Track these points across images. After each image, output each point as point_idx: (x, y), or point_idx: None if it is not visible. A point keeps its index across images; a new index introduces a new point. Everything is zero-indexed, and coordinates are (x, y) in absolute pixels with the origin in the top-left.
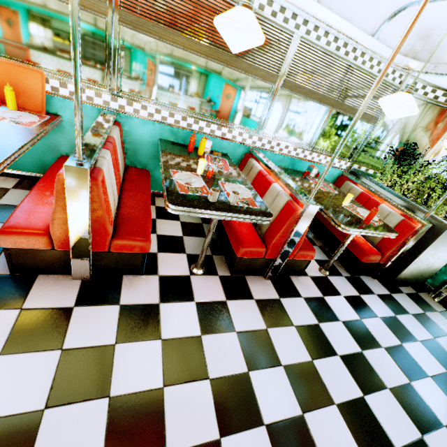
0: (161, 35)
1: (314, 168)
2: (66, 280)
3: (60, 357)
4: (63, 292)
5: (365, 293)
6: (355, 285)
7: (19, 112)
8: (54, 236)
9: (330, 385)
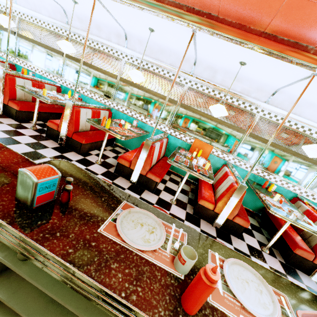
0: (264, 141)
1: None
2: (210, 225)
3: None
4: (210, 229)
5: None
6: None
7: None
8: (217, 206)
9: None
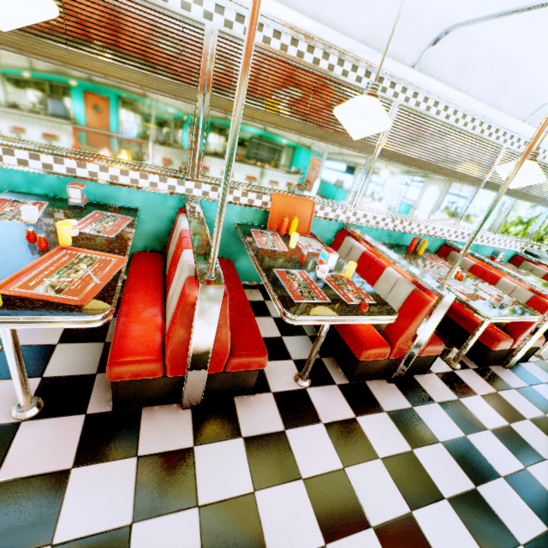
0: (406, 162)
1: (501, 253)
2: (384, 384)
3: (445, 448)
4: (394, 395)
5: None
6: None
7: (300, 237)
8: (397, 348)
9: None
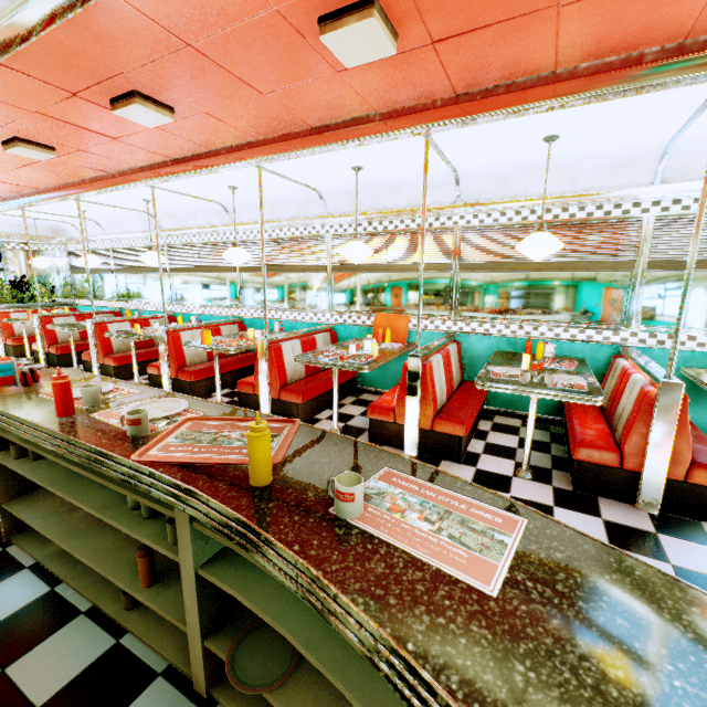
0: (492, 268)
1: None
2: (399, 452)
3: None
4: None
5: None
6: None
7: (392, 343)
8: (397, 410)
9: None
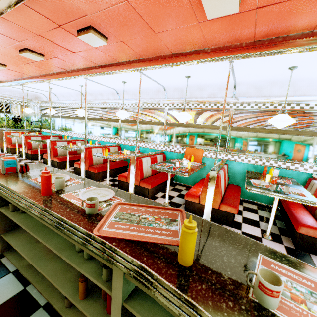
0: (248, 130)
1: None
2: None
3: None
4: None
5: None
6: None
7: (194, 162)
8: (201, 197)
9: None
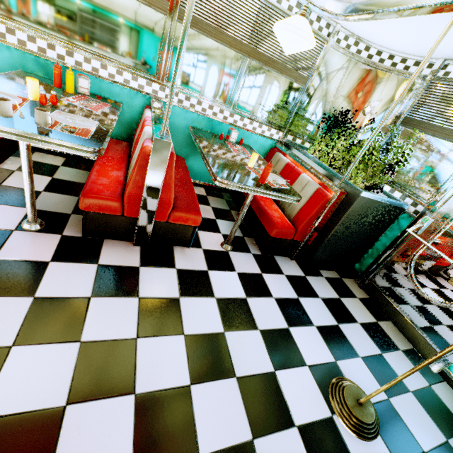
0: None
1: (233, 131)
2: None
3: None
4: None
5: (270, 272)
6: (261, 263)
7: None
8: None
9: (144, 369)
